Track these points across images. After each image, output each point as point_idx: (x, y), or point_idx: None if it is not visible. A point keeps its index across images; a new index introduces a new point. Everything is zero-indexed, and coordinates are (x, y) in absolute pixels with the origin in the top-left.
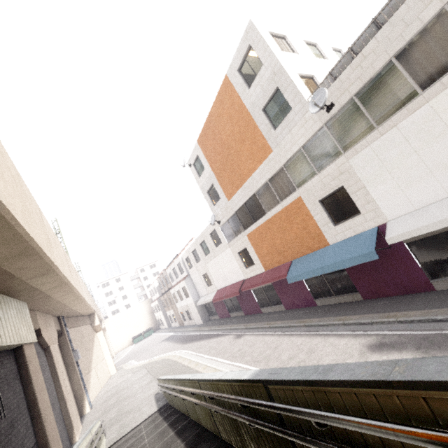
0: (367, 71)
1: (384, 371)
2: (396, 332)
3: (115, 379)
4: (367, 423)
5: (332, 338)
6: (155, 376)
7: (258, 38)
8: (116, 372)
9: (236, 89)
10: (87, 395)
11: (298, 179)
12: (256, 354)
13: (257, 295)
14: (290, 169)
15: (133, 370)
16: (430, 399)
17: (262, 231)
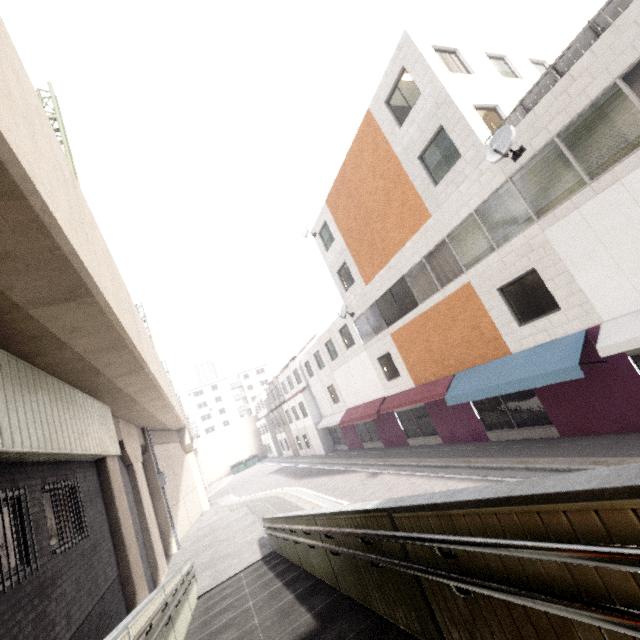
0: (576, 99)
1: (508, 489)
2: None
3: (209, 516)
4: (484, 542)
5: None
6: (259, 516)
7: (416, 57)
8: (209, 508)
9: (381, 128)
10: (175, 531)
11: (467, 257)
12: None
13: (402, 419)
14: (457, 242)
15: (231, 507)
16: (543, 513)
17: (413, 329)
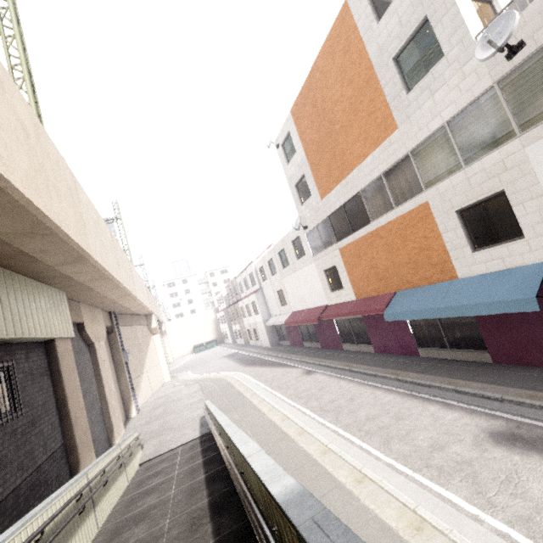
0: None
1: None
2: (542, 423)
3: (168, 387)
4: None
5: (434, 406)
6: (206, 395)
7: None
8: (170, 380)
9: (357, 24)
10: (135, 399)
11: (430, 175)
12: (325, 401)
13: (340, 327)
14: (421, 157)
15: (186, 382)
16: None
17: (362, 246)
